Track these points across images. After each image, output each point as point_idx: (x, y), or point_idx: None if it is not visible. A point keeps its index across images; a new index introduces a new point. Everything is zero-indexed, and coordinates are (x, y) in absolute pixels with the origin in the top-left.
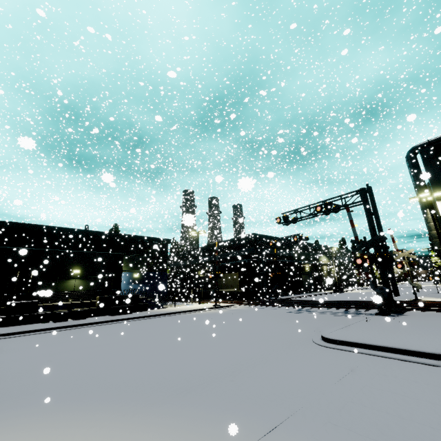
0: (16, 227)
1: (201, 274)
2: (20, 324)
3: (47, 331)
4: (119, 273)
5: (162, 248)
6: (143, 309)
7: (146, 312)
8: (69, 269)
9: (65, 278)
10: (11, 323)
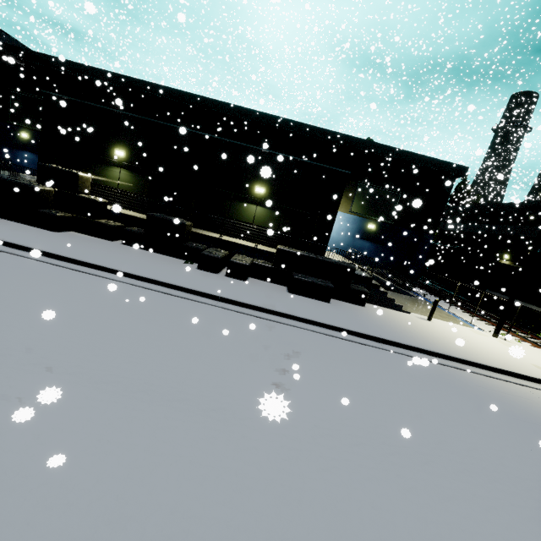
0: (215, 108)
1: (506, 259)
2: (162, 253)
3: (152, 284)
4: (331, 211)
5: (440, 184)
6: (356, 300)
7: (358, 311)
8: (249, 183)
9: (243, 198)
10: (152, 247)
